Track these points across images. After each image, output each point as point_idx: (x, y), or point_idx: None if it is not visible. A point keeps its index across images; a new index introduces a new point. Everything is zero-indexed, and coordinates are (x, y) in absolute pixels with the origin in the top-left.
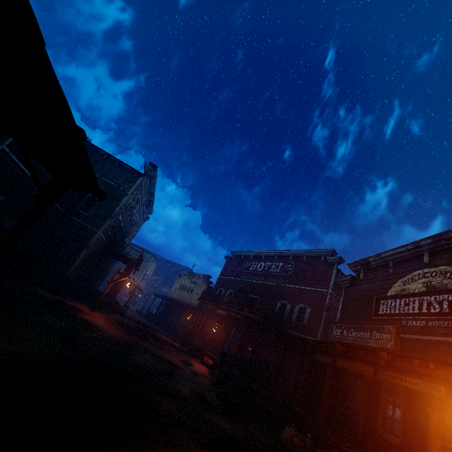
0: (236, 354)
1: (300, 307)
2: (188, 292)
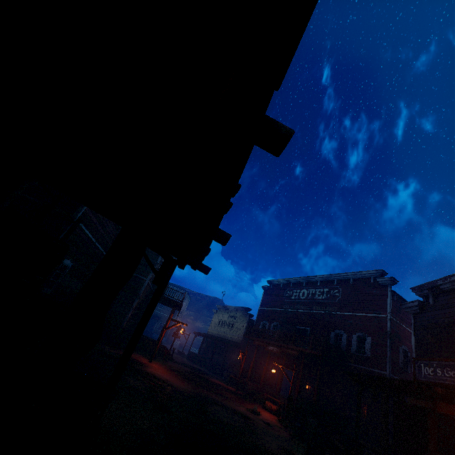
0: (299, 396)
1: (358, 336)
2: (229, 327)
